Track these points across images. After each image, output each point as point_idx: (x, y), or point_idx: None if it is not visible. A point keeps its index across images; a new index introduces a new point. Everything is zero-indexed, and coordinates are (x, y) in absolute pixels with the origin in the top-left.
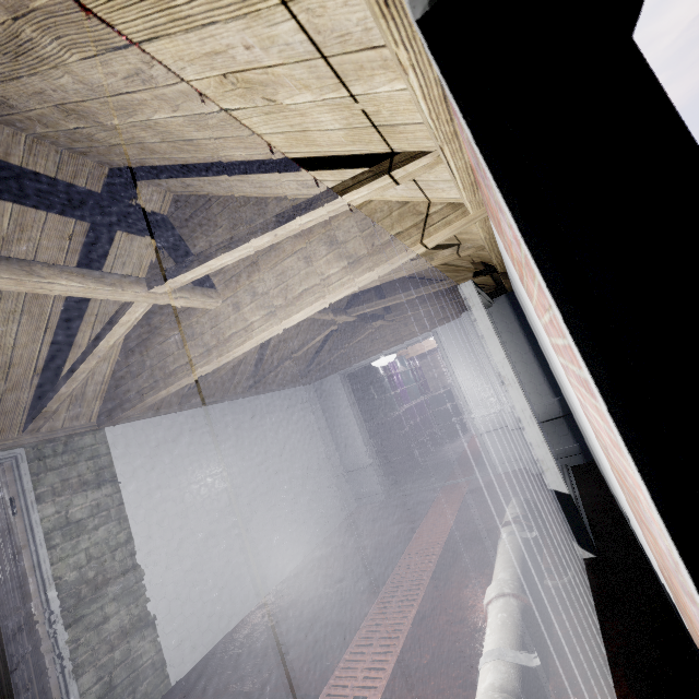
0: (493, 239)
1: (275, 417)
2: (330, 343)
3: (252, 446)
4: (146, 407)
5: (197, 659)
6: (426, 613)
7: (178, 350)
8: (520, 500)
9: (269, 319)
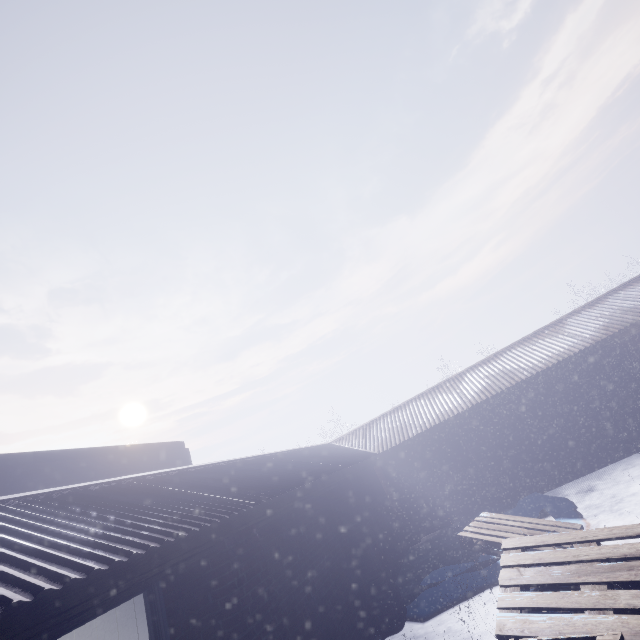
0: None
1: None
2: None
3: (145, 624)
4: None
5: None
6: None
7: None
8: None
9: None
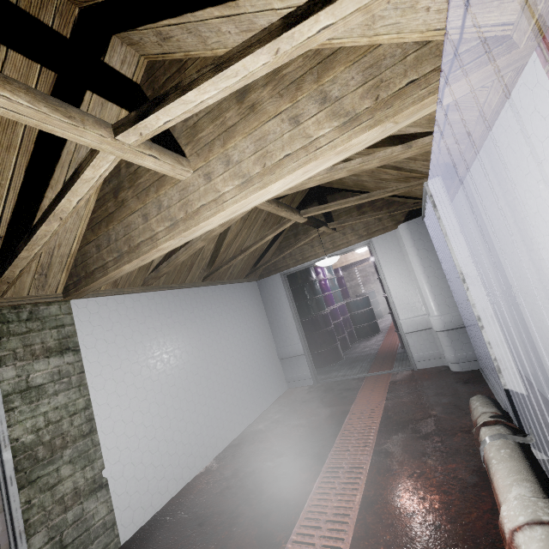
0: (496, 116)
1: (225, 306)
2: (274, 247)
3: (204, 329)
4: (111, 285)
5: (145, 519)
6: (373, 499)
7: (144, 223)
8: (487, 398)
9: (243, 189)
